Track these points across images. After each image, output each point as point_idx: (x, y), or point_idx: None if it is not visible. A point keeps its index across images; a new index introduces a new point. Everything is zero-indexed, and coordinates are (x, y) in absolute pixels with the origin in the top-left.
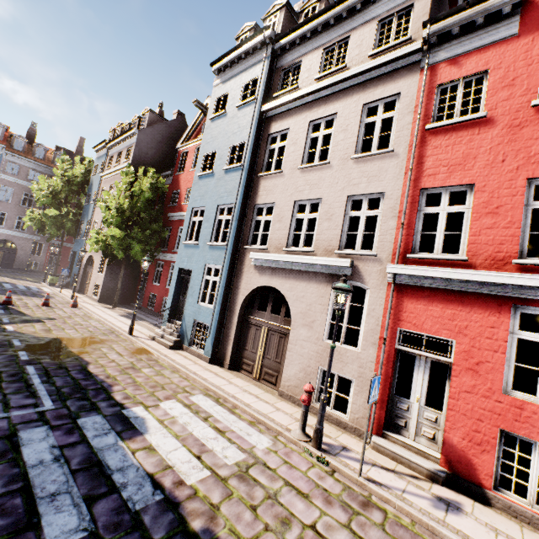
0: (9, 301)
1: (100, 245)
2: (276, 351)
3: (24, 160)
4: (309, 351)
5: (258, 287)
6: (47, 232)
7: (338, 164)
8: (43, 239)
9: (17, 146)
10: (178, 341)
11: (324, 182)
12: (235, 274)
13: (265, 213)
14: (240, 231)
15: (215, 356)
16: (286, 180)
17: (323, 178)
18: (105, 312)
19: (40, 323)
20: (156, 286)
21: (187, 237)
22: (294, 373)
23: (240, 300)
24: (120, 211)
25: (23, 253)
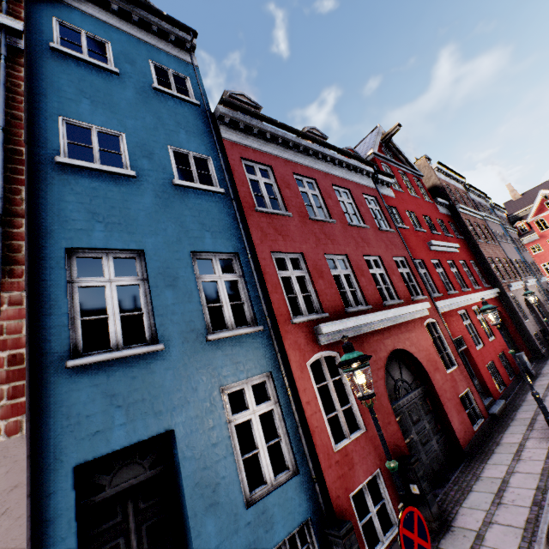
0: None
1: None
2: None
3: None
4: None
5: None
6: None
7: None
8: None
9: None
10: None
11: None
12: None
13: None
14: None
15: None
16: None
17: None
18: None
19: None
20: None
21: None
22: None
23: None
24: None
25: None
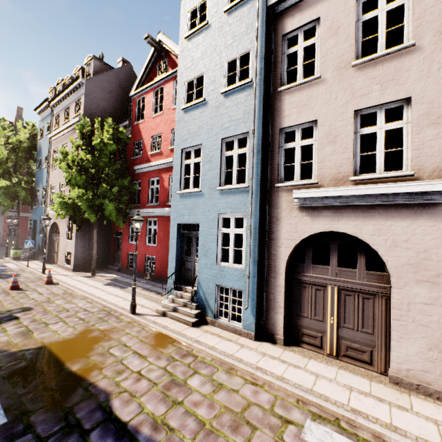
0: None
1: (67, 210)
2: (361, 318)
3: None
4: (441, 319)
5: (310, 235)
6: (0, 205)
7: (435, 42)
8: None
9: None
10: (198, 314)
11: (410, 73)
12: (266, 221)
13: (300, 137)
14: (264, 165)
15: (258, 329)
16: (331, 86)
17: (406, 68)
18: (87, 284)
19: (13, 322)
20: (133, 245)
21: (181, 186)
22: (415, 351)
23: (283, 254)
24: (83, 169)
25: None
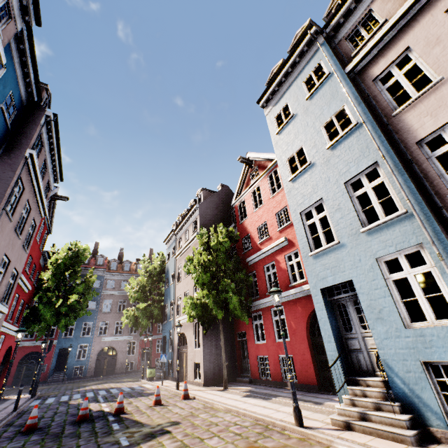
0: (121, 408)
1: (196, 310)
2: None
3: (117, 275)
4: None
5: None
6: (139, 326)
7: None
8: (135, 337)
9: (112, 267)
10: (410, 421)
11: None
12: None
13: None
14: (415, 183)
15: None
16: None
17: None
18: (224, 397)
19: (167, 436)
20: (261, 345)
21: (310, 247)
22: None
23: None
24: (206, 269)
25: (121, 356)
